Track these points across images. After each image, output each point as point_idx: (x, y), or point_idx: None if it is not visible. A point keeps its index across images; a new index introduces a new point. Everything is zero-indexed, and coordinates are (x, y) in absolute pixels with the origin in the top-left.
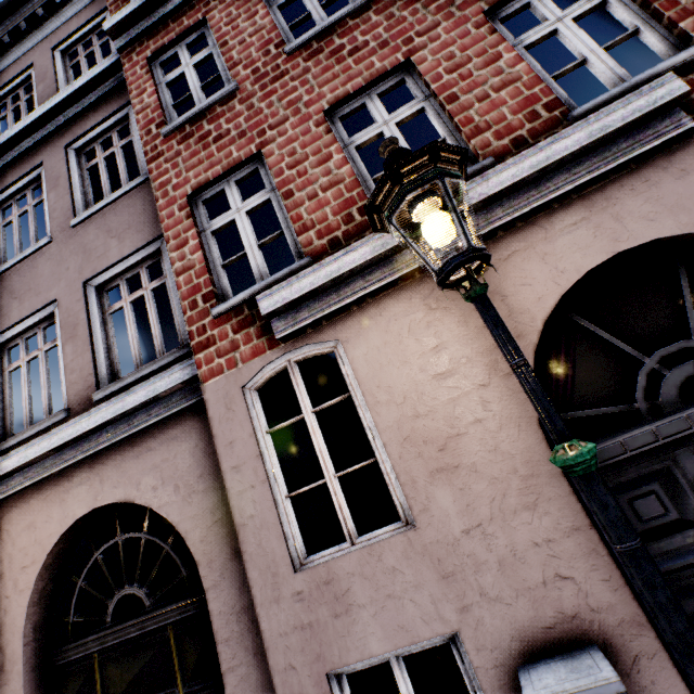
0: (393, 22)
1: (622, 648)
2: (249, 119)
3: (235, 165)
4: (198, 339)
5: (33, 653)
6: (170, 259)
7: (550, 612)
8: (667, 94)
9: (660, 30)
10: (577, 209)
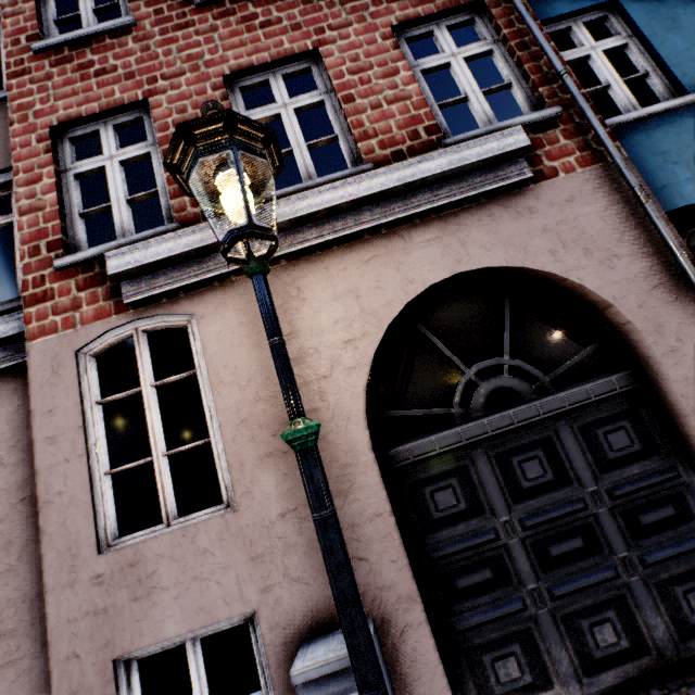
0: (309, 7)
1: (396, 621)
2: (142, 62)
3: (116, 107)
4: (33, 291)
5: None
6: (15, 194)
7: None
8: (514, 144)
9: (527, 90)
10: (434, 228)
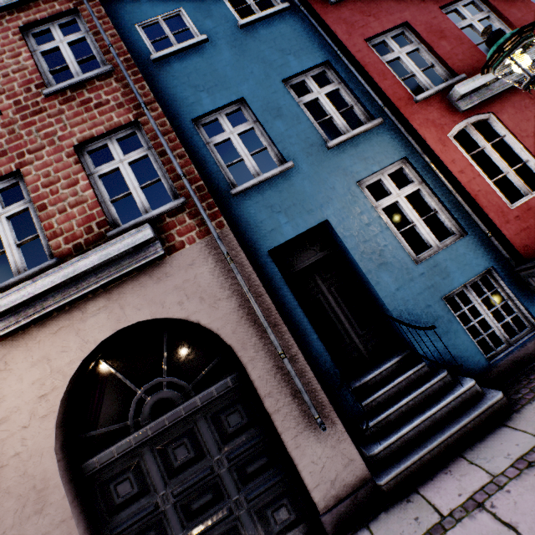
0: (13, 136)
1: None
2: None
3: None
4: None
5: None
6: None
7: None
8: (142, 237)
9: (170, 182)
10: (102, 299)
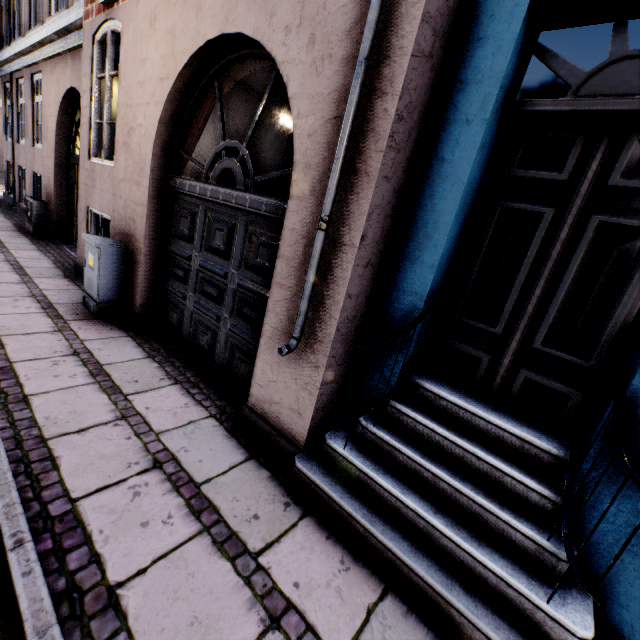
0: None
1: (135, 256)
2: None
3: None
4: None
5: (60, 149)
6: None
7: (128, 230)
8: None
9: None
10: None
